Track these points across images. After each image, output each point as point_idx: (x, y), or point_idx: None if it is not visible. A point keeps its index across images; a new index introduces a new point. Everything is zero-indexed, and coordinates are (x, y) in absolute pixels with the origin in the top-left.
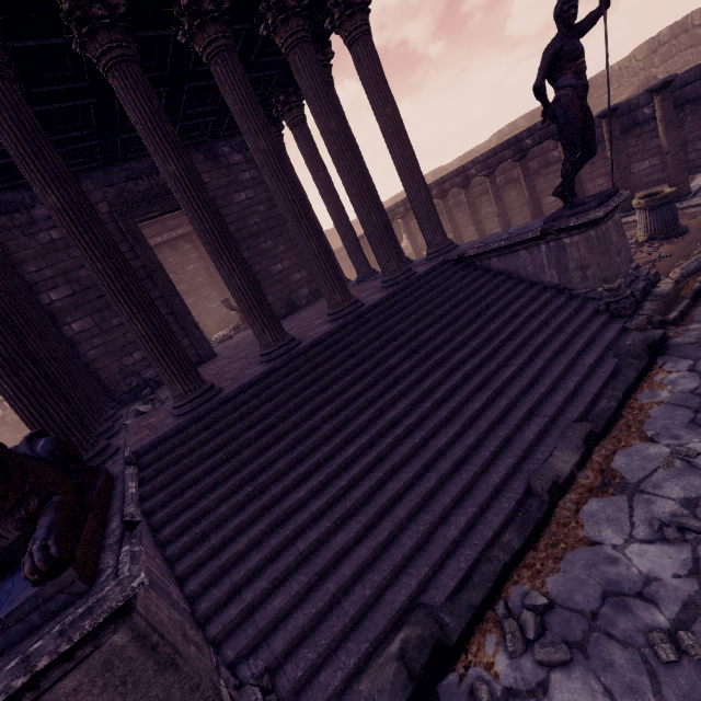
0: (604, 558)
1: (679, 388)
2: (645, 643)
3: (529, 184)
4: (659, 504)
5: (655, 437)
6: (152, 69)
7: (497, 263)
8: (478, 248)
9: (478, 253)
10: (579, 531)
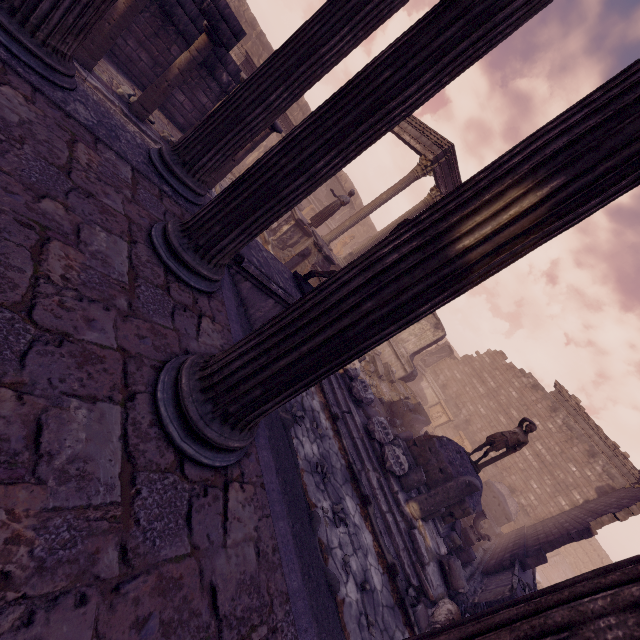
0: (349, 606)
1: (301, 455)
2: (370, 635)
3: (139, 7)
4: (337, 553)
5: (315, 502)
6: None
7: (247, 289)
8: (259, 270)
9: (254, 274)
10: (337, 598)
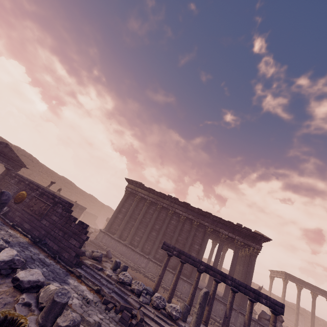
0: None
1: None
2: None
3: None
4: None
5: None
6: (232, 244)
7: None
8: None
9: None
10: None
